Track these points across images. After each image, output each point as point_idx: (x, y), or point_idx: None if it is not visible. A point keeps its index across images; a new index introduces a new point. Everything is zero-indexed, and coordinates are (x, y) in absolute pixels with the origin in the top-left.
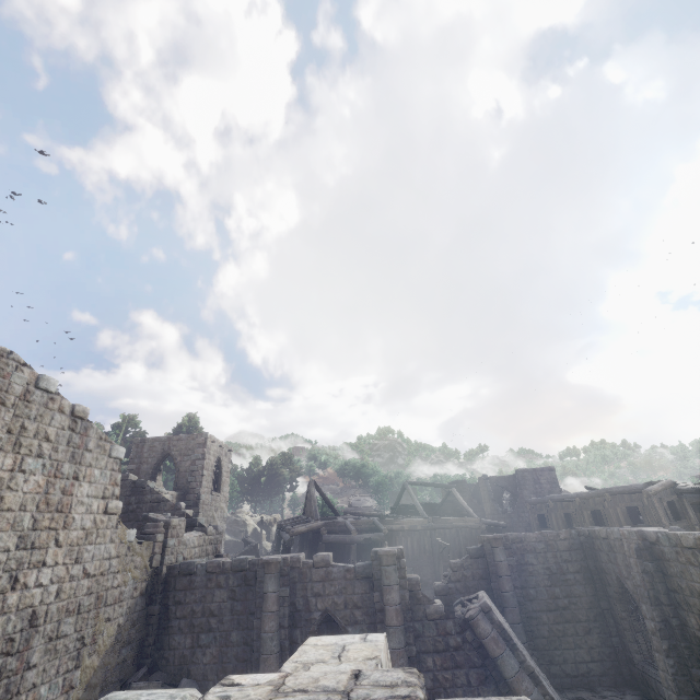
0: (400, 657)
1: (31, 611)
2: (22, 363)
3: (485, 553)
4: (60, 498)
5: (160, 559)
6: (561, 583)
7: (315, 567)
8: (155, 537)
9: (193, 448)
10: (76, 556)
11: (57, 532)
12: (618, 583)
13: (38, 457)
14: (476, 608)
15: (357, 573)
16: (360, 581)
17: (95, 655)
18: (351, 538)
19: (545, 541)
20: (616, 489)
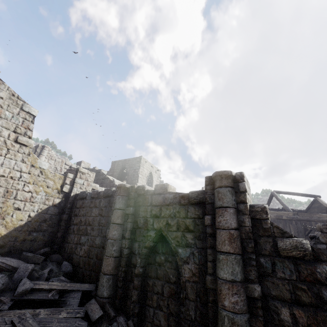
0: (233, 293)
1: None
2: None
3: None
4: None
5: (71, 189)
6: None
7: (155, 193)
8: (67, 174)
9: (134, 164)
10: None
11: None
12: None
13: None
14: None
15: (190, 198)
16: (193, 206)
17: (3, 227)
18: None
19: None
20: None
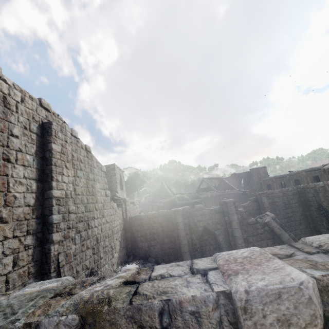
0: (241, 239)
1: (96, 237)
2: (63, 121)
3: (257, 200)
4: (92, 189)
5: (125, 215)
6: (289, 207)
7: (197, 210)
8: (122, 206)
9: (109, 171)
10: (102, 214)
11: (94, 204)
12: (317, 204)
13: (81, 170)
14: (269, 218)
15: (216, 211)
16: (217, 214)
17: (116, 253)
18: (189, 202)
19: (282, 192)
20: (308, 169)
